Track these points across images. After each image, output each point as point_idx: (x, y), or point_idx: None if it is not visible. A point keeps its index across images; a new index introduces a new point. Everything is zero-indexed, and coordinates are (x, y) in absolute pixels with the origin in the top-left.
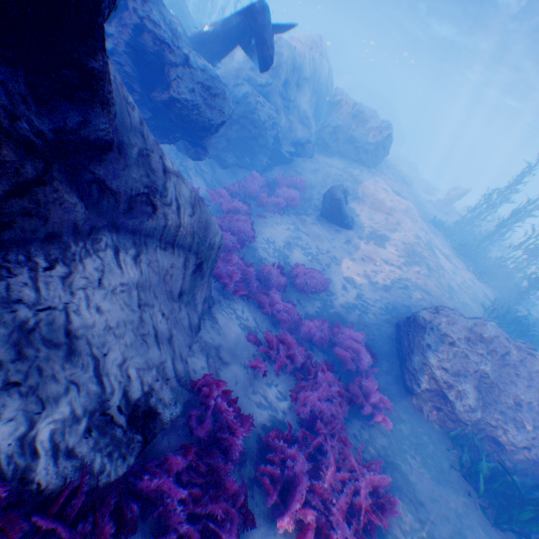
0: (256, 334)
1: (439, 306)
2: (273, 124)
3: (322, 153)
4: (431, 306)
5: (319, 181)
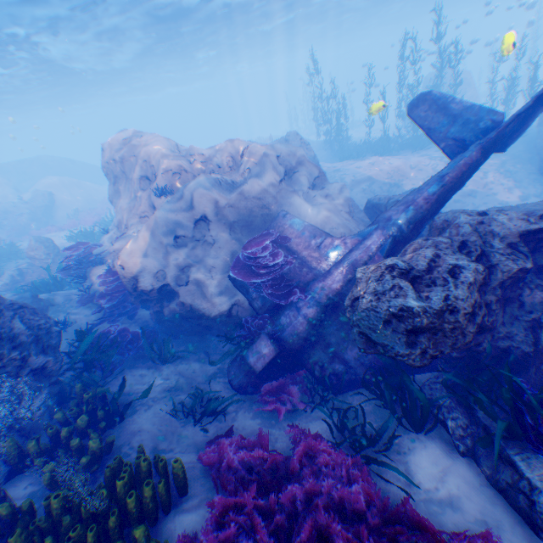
0: None
1: None
2: None
3: None
4: None
5: None
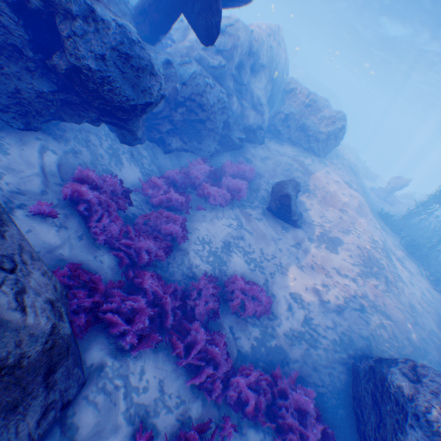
0: (152, 430)
1: (419, 366)
2: (223, 108)
3: (274, 140)
4: (407, 361)
5: (269, 169)
